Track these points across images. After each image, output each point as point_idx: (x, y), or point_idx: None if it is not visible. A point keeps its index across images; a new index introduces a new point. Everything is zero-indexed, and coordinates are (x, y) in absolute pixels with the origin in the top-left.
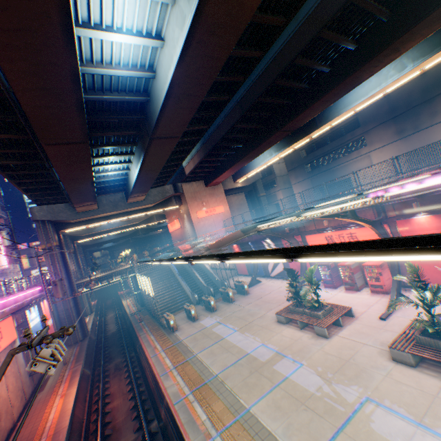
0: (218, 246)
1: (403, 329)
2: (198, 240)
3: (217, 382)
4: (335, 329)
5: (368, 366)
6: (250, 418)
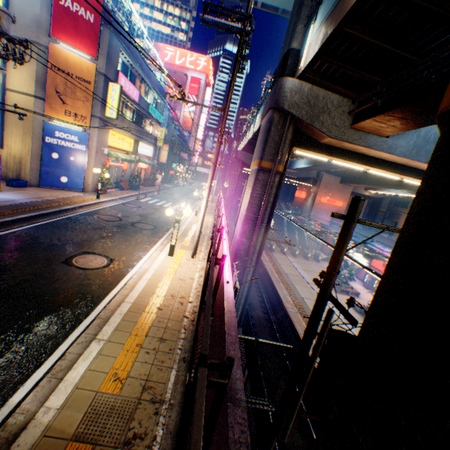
0: (317, 232)
1: (367, 305)
2: (311, 221)
3: (285, 274)
4: (344, 294)
5: (342, 303)
6: (292, 285)
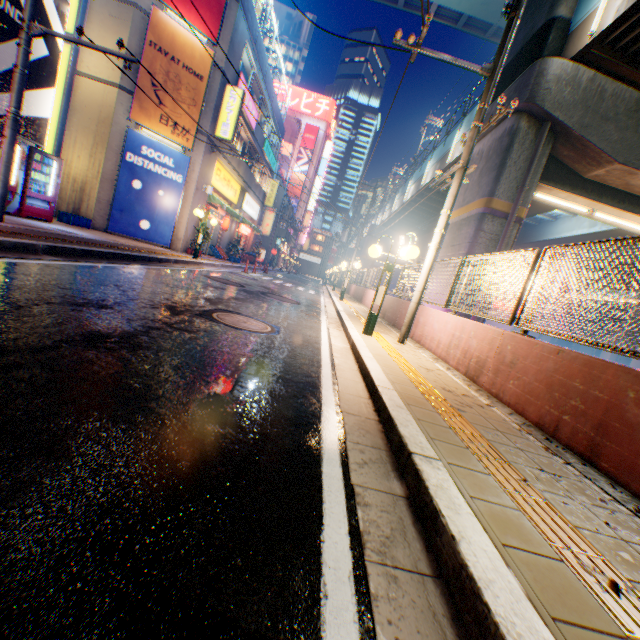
0: None
1: None
2: None
3: None
4: None
5: None
6: None
